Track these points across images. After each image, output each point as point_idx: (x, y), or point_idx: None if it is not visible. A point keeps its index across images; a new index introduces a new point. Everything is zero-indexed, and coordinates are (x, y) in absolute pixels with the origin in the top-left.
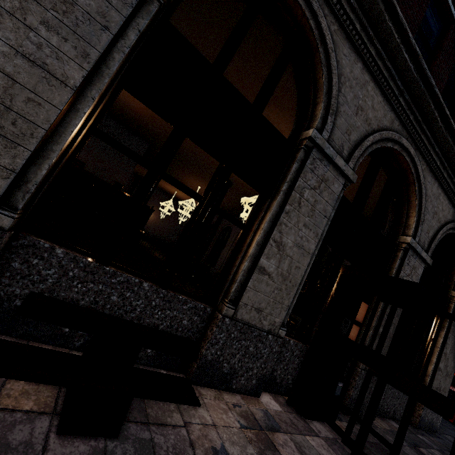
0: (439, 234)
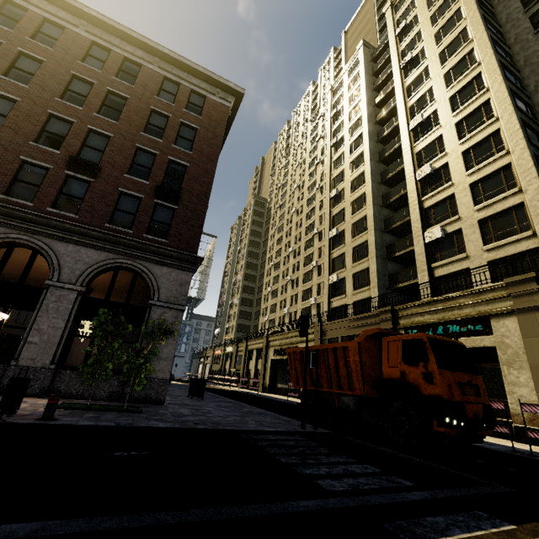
0: (87, 271)
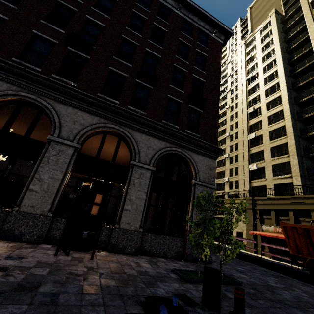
0: (155, 155)
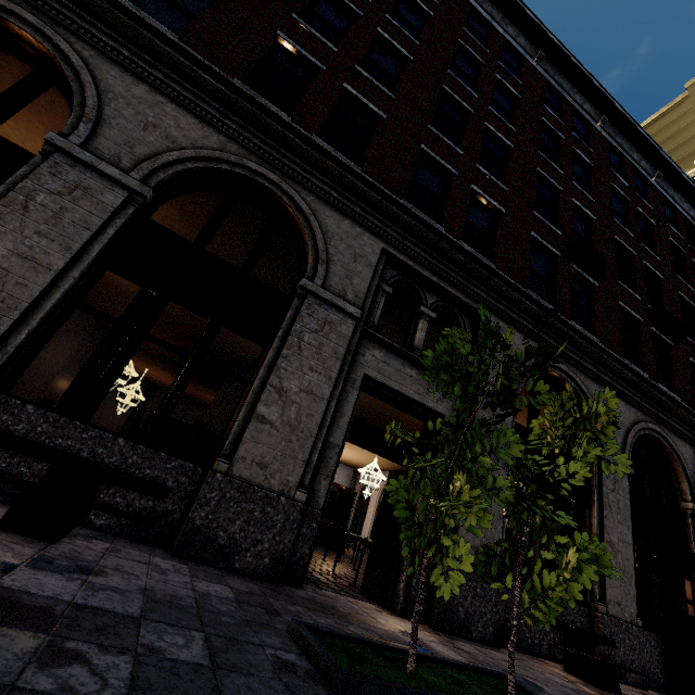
0: None
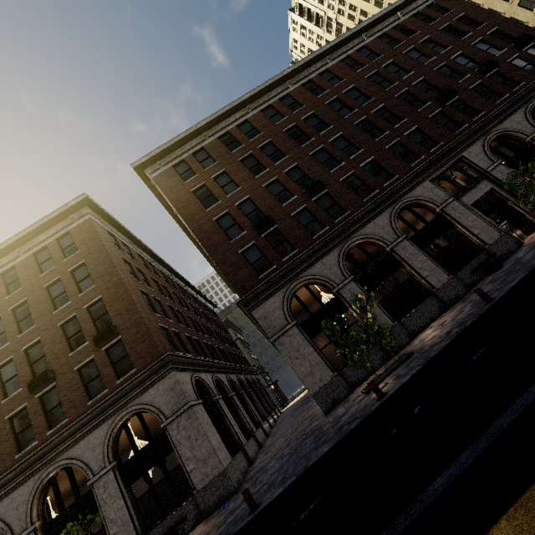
0: None
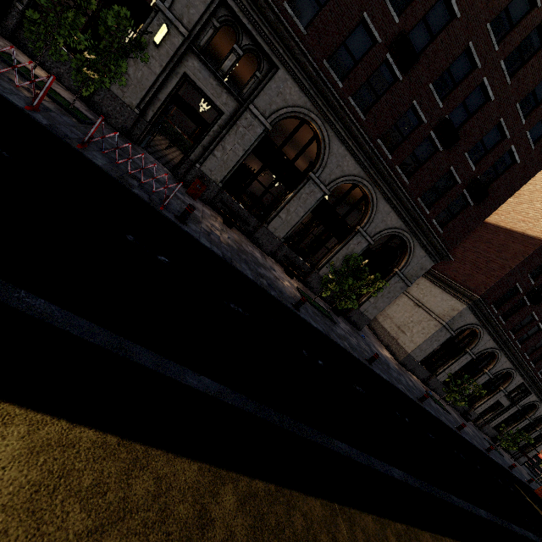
0: None
